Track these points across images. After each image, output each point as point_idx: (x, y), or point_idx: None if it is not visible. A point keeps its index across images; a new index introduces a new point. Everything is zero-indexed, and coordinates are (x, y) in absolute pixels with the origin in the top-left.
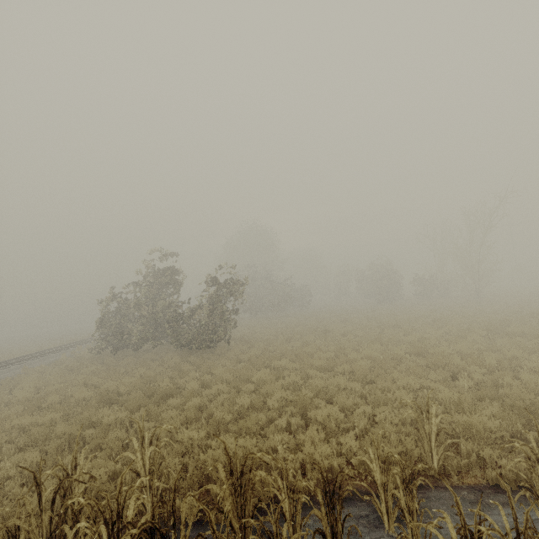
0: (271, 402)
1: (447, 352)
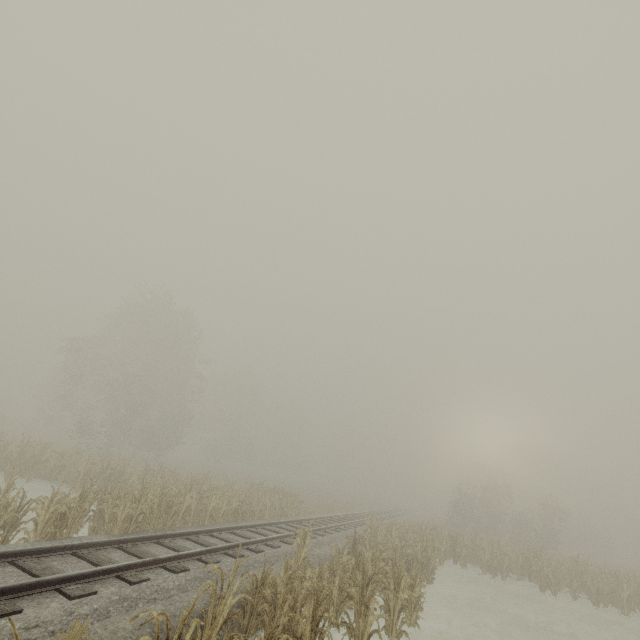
0: None
1: None
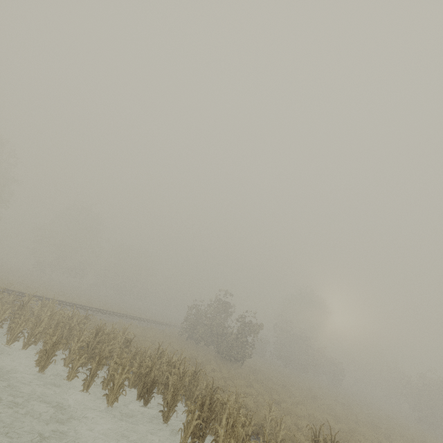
0: (231, 389)
1: (359, 438)
